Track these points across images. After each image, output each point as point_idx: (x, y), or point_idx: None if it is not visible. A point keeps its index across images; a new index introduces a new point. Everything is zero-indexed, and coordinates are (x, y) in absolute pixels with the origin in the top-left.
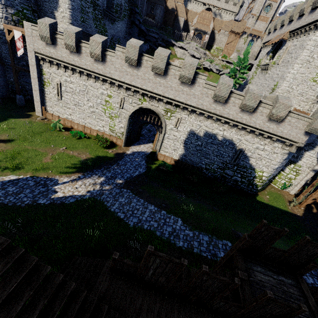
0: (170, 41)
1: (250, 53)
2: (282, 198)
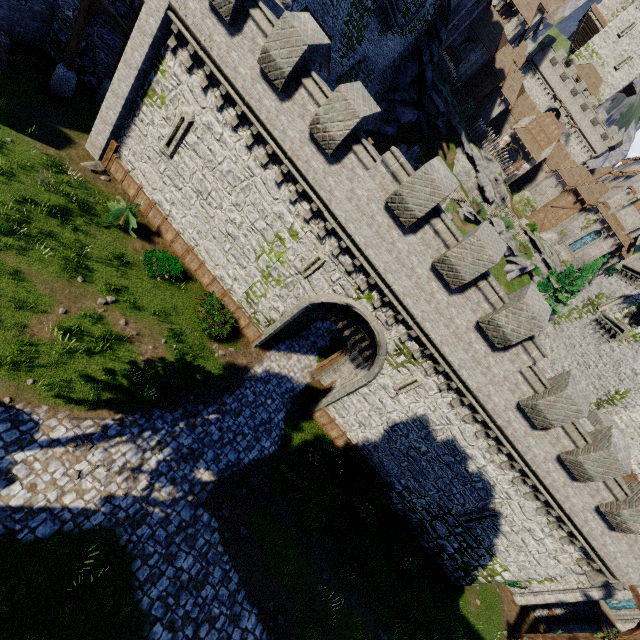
0: (458, 133)
1: (579, 253)
2: (500, 609)
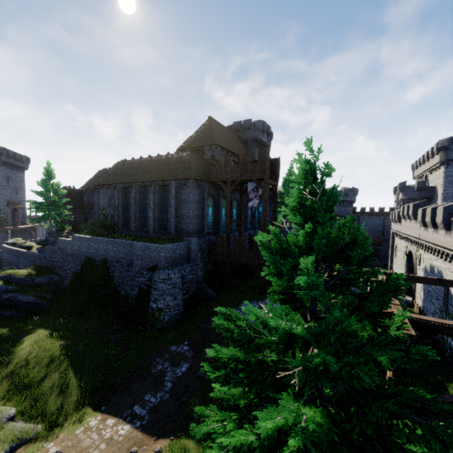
0: None
1: None
2: None
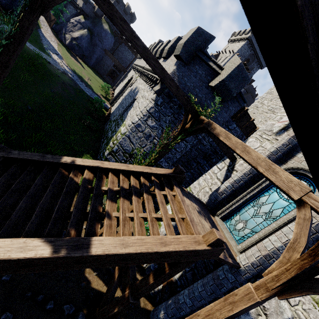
0: None
1: None
2: None
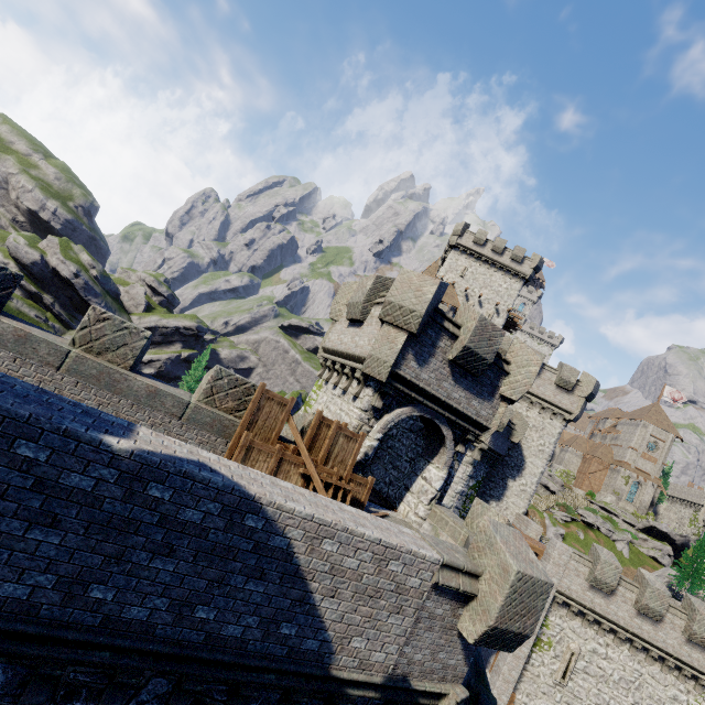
0: None
1: (637, 502)
2: None
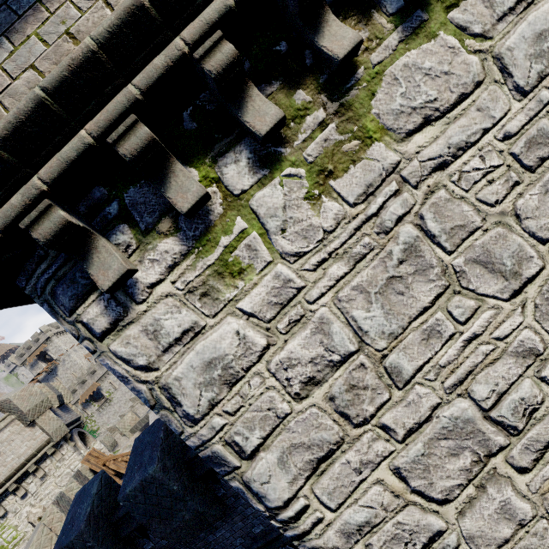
0: None
1: None
2: None
